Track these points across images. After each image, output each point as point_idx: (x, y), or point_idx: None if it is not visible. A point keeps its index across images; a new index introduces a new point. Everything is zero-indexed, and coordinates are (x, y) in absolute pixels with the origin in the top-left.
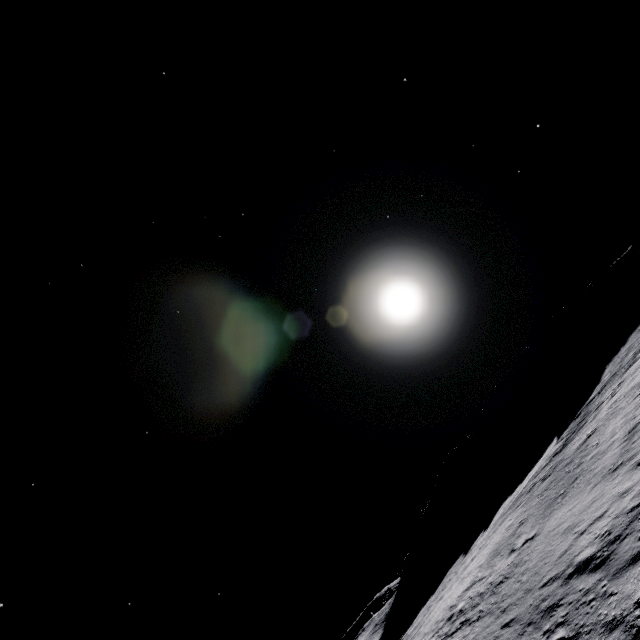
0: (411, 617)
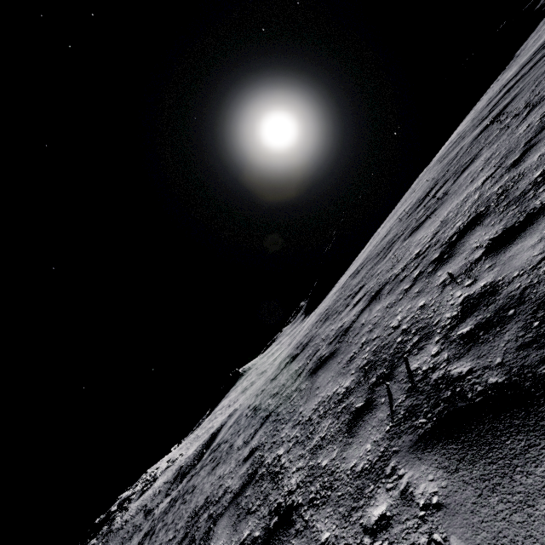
0: (341, 276)
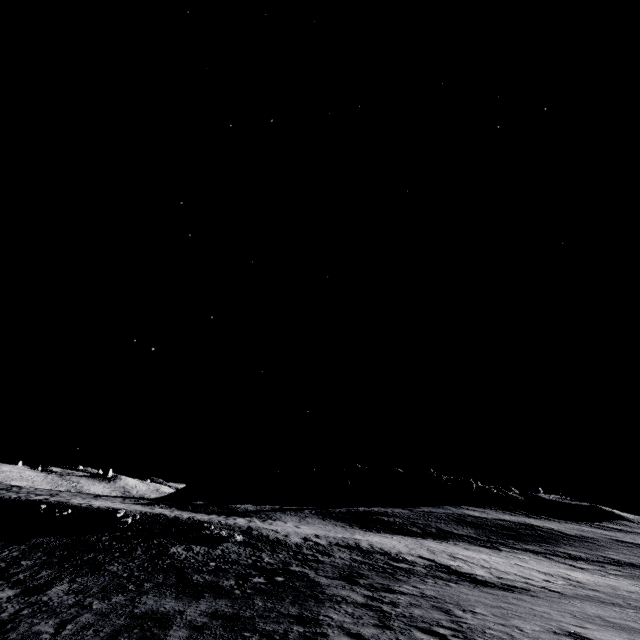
0: None
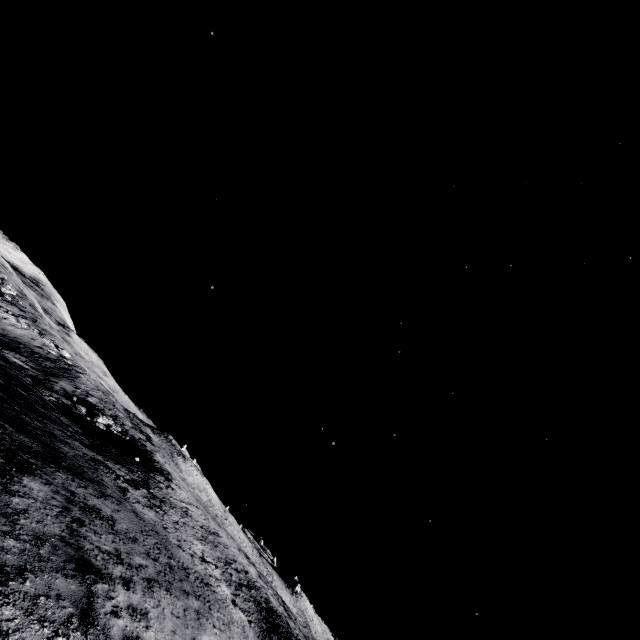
0: None
